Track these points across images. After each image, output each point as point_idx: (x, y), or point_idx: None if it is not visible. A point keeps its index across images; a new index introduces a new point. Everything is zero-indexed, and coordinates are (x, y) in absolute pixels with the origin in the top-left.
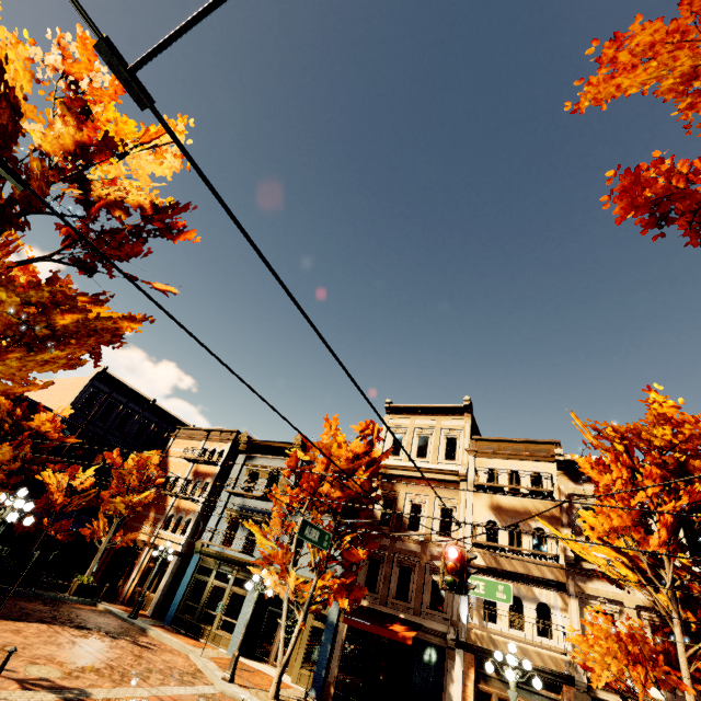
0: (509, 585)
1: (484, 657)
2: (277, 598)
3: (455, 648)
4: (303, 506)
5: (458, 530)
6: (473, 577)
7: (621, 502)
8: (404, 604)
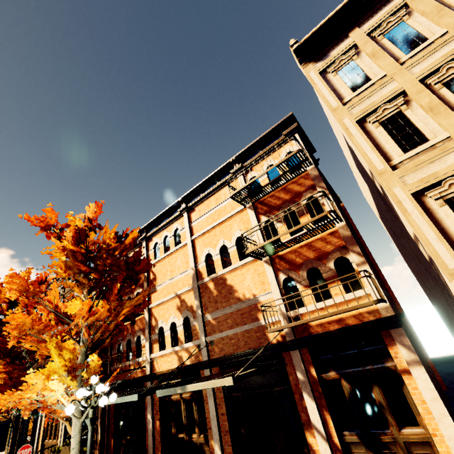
0: None
1: None
2: None
3: None
4: None
5: None
6: None
7: None
8: None
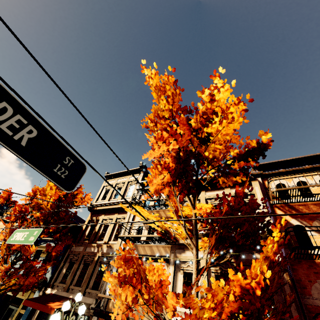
0: (41, 229)
1: (109, 319)
2: (16, 299)
3: (93, 316)
4: (48, 236)
5: (120, 234)
6: (26, 230)
7: (156, 168)
8: (78, 288)
